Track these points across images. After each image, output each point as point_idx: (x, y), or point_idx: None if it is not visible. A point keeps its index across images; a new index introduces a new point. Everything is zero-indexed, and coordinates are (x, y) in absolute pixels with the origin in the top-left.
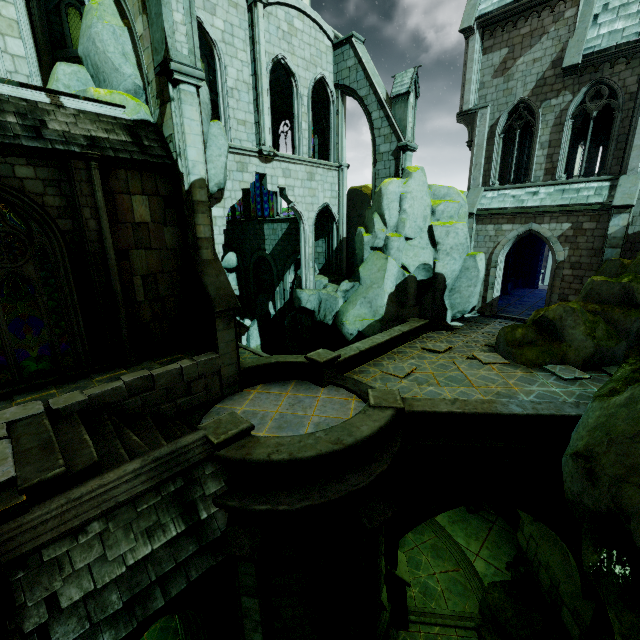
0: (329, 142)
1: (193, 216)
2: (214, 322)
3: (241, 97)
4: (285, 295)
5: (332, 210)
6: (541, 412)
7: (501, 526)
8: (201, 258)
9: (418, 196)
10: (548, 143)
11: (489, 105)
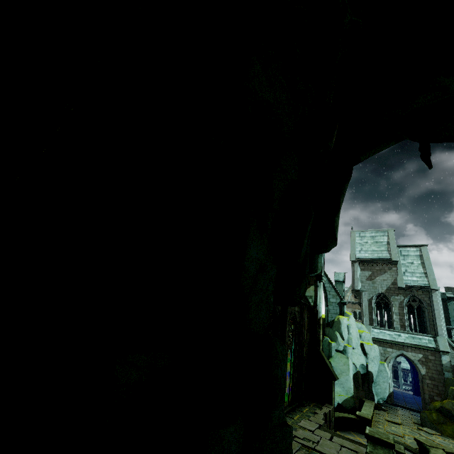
0: None
1: (319, 330)
2: (332, 385)
3: None
4: None
5: None
6: None
7: None
8: (320, 349)
9: (353, 327)
10: (398, 313)
11: (367, 290)
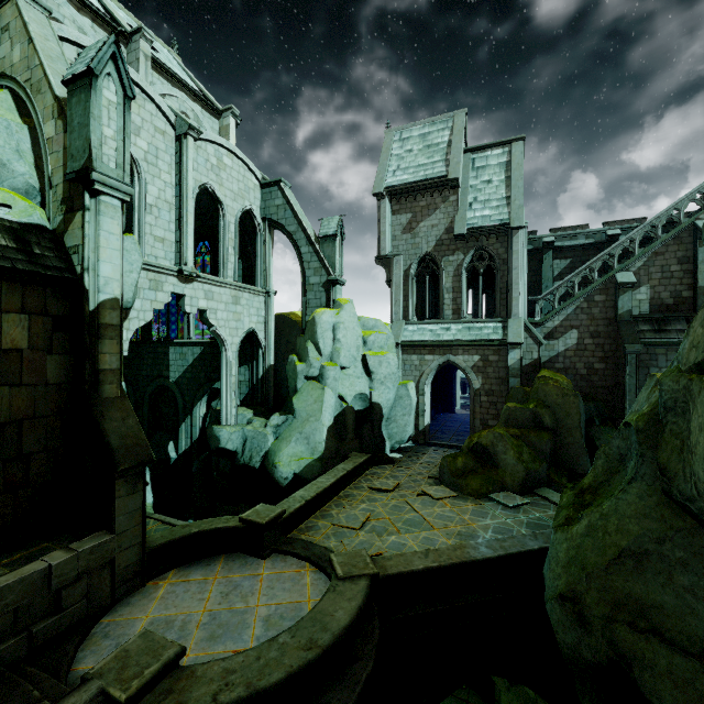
0: (255, 268)
1: (97, 342)
2: (113, 485)
3: (161, 215)
4: (193, 433)
5: (258, 335)
6: (510, 551)
7: (475, 703)
8: (101, 396)
9: (350, 326)
10: (452, 289)
11: (402, 254)
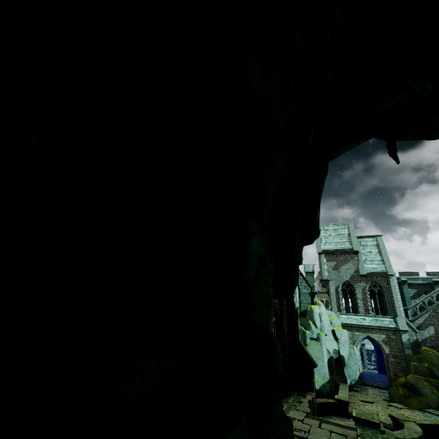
0: None
1: (297, 320)
2: (313, 373)
3: None
4: None
5: None
6: None
7: None
8: (299, 339)
9: (324, 314)
10: (362, 299)
11: (334, 279)
